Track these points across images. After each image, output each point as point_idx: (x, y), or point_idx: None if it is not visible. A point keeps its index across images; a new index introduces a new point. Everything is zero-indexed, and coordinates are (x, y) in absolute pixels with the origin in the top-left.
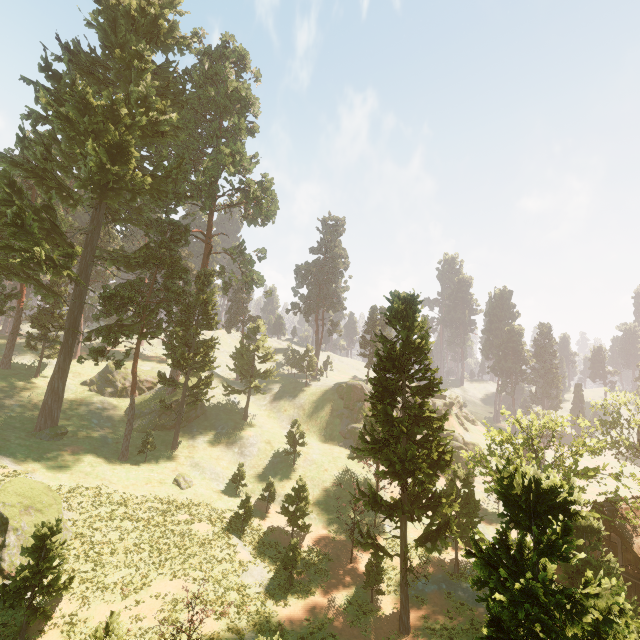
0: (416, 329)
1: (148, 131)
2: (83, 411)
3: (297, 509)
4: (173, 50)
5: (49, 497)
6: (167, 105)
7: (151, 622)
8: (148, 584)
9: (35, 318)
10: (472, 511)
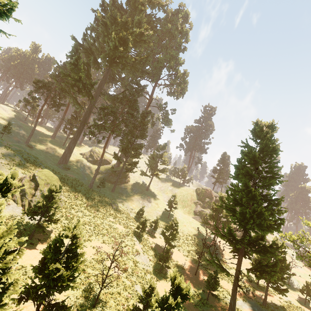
0: (272, 141)
1: (137, 39)
2: (78, 164)
3: (170, 234)
4: (156, 7)
5: (57, 184)
6: (148, 28)
7: (89, 257)
8: (90, 240)
9: (69, 119)
10: (283, 268)
